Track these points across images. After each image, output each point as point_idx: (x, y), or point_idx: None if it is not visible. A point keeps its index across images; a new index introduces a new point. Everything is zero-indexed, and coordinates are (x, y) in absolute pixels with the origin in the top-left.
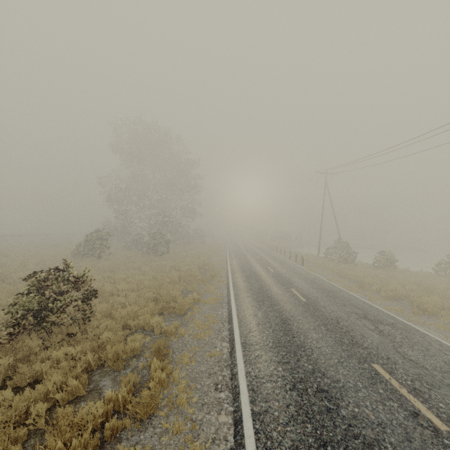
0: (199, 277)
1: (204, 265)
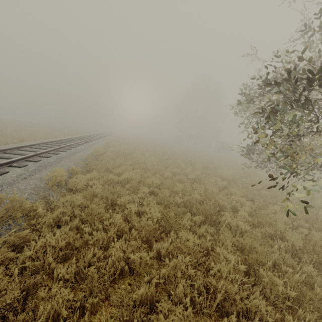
0: None
1: None
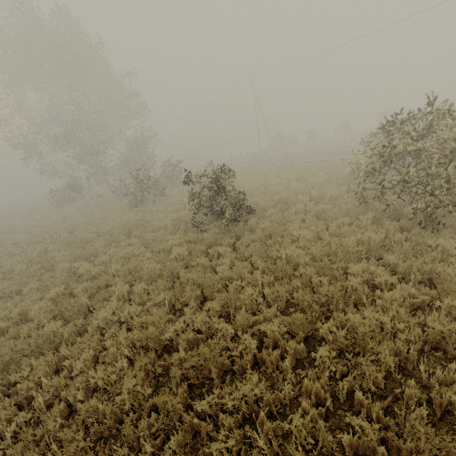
0: (286, 165)
1: (254, 166)
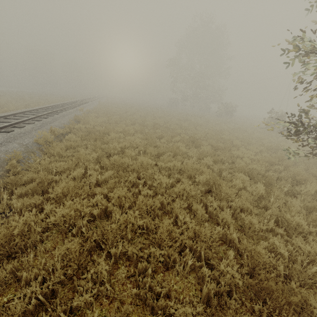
0: None
1: None
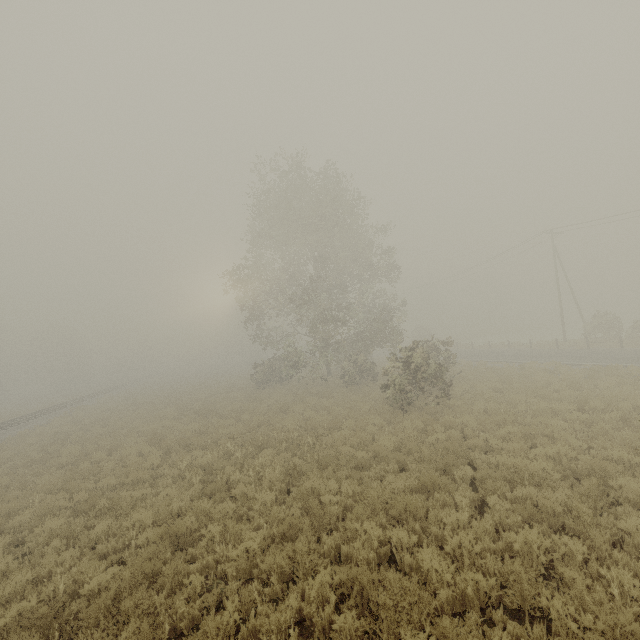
0: None
1: (609, 366)
